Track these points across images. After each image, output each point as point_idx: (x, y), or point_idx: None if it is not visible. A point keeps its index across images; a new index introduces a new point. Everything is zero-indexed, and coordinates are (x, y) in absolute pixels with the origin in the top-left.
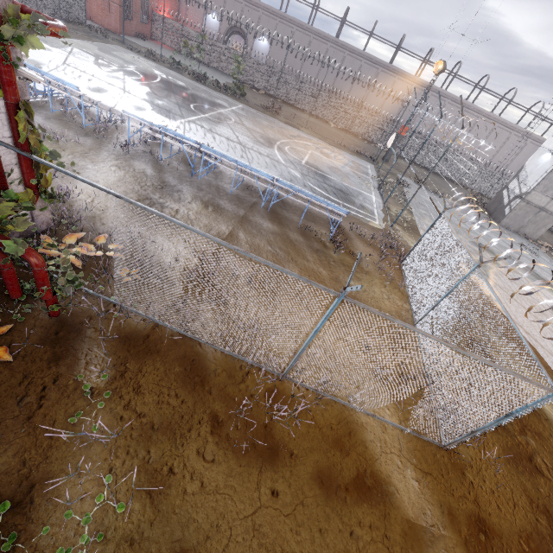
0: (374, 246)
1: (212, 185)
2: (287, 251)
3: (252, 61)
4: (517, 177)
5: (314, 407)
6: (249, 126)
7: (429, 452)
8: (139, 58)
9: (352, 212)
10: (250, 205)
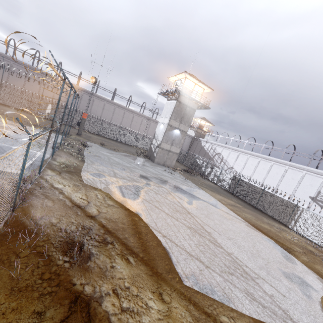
0: None
1: None
2: None
3: None
4: (154, 137)
5: None
6: None
7: None
8: None
9: None
10: None
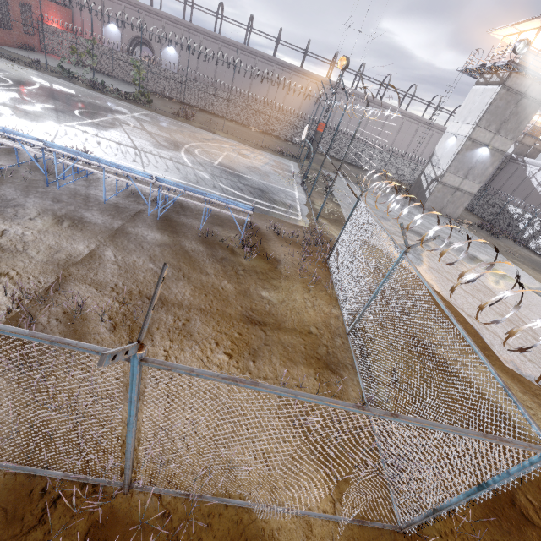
0: (296, 245)
1: (79, 194)
2: (178, 265)
3: (160, 70)
4: (430, 162)
5: (184, 531)
6: (152, 131)
7: None
8: (15, 66)
9: (270, 210)
10: (132, 214)
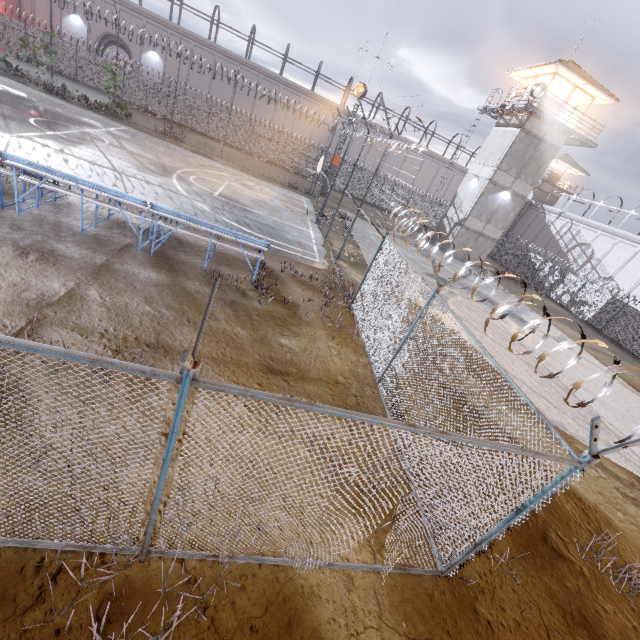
0: (315, 288)
1: (47, 222)
2: (180, 309)
3: (140, 78)
4: (453, 205)
5: (214, 595)
6: (133, 151)
7: (424, 594)
8: None
9: (284, 249)
10: (118, 248)
